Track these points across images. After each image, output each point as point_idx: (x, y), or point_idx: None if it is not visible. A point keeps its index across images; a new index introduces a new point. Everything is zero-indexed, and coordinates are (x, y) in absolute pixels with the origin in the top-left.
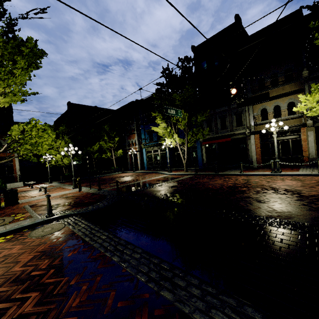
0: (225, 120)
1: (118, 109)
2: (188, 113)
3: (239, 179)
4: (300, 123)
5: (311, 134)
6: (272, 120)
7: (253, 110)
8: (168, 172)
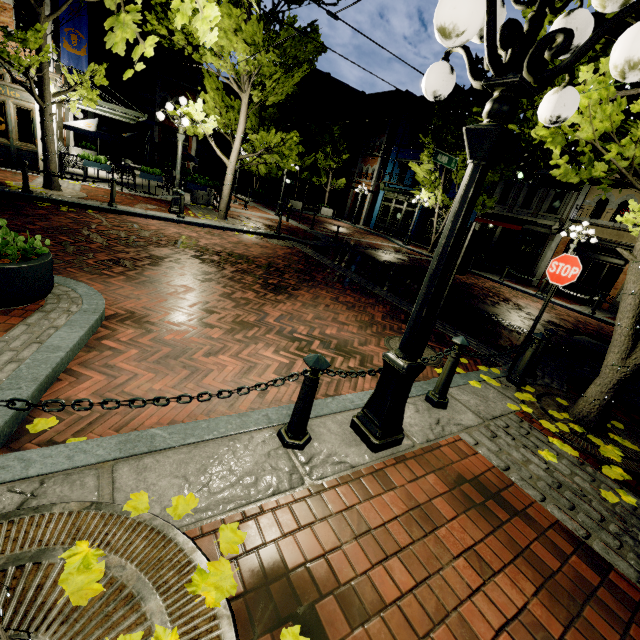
0: (534, 194)
1: (367, 97)
2: None
3: (487, 284)
4: None
5: None
6: (583, 223)
7: (589, 194)
8: (403, 244)
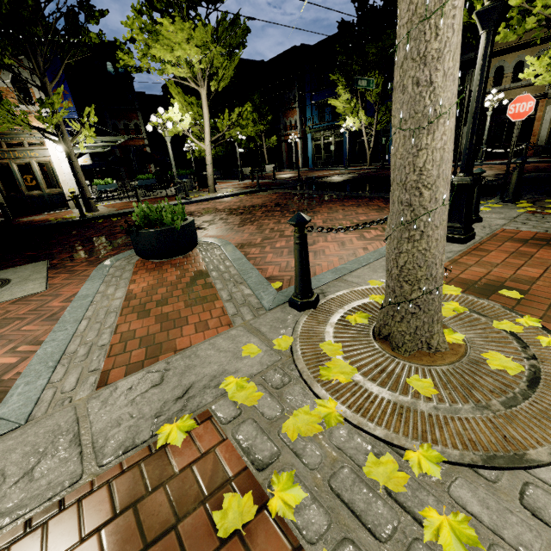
0: None
1: (268, 62)
2: (385, 73)
3: None
4: (541, 93)
5: (550, 110)
6: (492, 91)
7: None
8: (345, 168)
